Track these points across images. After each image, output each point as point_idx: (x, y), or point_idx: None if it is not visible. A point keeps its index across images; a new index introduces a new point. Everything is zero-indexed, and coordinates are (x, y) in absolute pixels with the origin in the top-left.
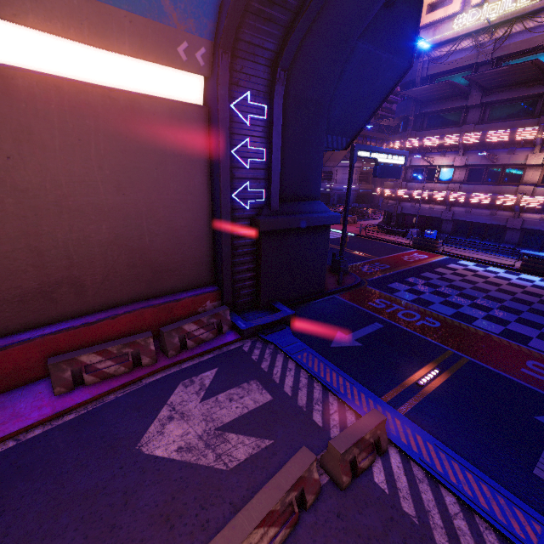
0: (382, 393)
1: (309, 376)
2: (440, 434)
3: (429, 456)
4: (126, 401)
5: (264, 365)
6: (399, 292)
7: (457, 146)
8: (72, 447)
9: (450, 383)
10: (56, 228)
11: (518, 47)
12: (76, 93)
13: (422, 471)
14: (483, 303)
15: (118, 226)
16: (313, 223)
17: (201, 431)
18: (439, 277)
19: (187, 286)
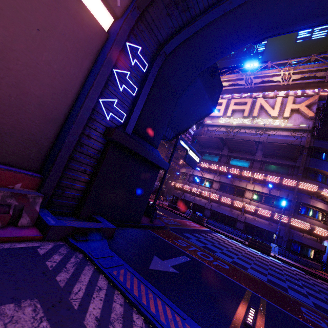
0: None
1: (126, 302)
2: None
3: None
4: None
5: (61, 277)
6: (192, 239)
7: (216, 170)
8: None
9: (271, 326)
10: None
11: (242, 138)
12: None
13: None
14: (243, 258)
15: None
16: (151, 158)
17: None
18: (211, 238)
19: (0, 158)
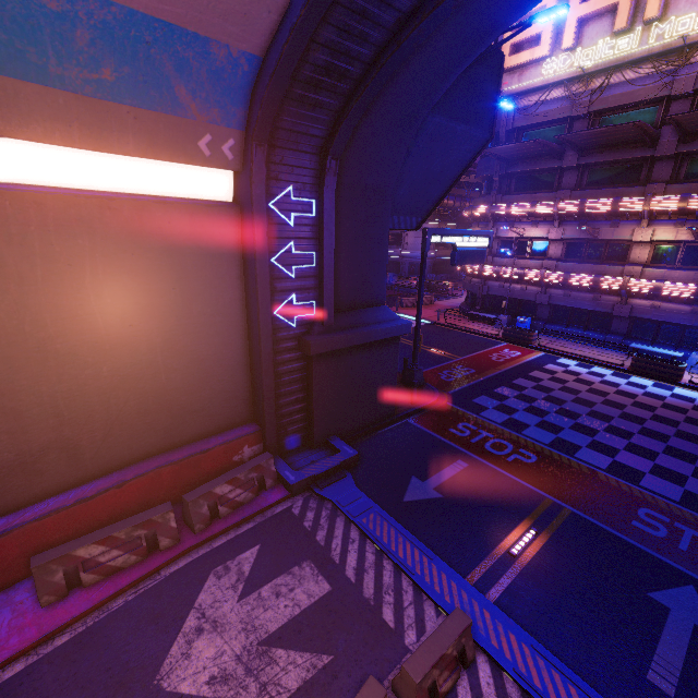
0: (468, 570)
1: (377, 550)
2: (538, 629)
3: (525, 665)
4: (139, 607)
5: (320, 537)
6: (486, 411)
7: (552, 216)
8: (67, 689)
9: (549, 549)
10: (39, 380)
11: (617, 100)
12: (65, 208)
13: (516, 687)
14: (587, 422)
15: (124, 366)
16: (377, 336)
17: (239, 648)
18: (535, 385)
19: (218, 428)
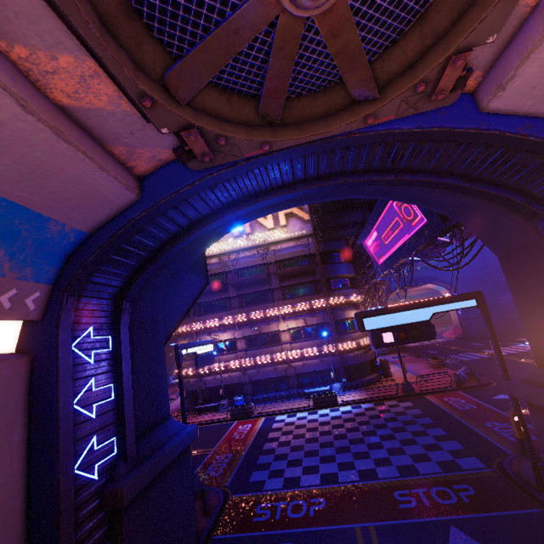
0: None
1: None
2: None
3: None
4: None
5: None
6: (266, 484)
7: (233, 324)
8: None
9: None
10: None
11: (246, 264)
12: None
13: None
14: (325, 453)
15: None
16: (177, 451)
17: None
18: (278, 443)
19: None
